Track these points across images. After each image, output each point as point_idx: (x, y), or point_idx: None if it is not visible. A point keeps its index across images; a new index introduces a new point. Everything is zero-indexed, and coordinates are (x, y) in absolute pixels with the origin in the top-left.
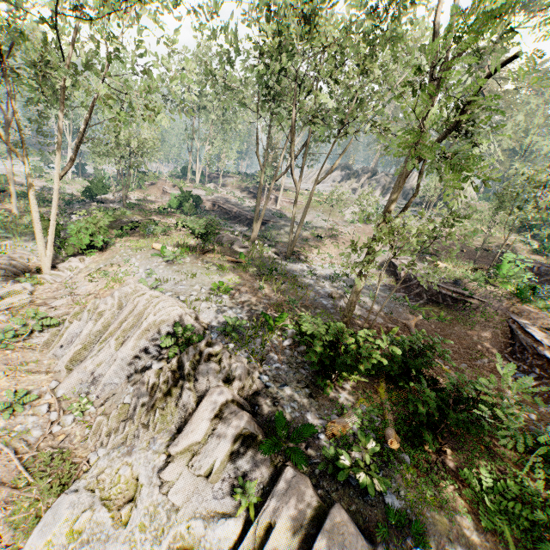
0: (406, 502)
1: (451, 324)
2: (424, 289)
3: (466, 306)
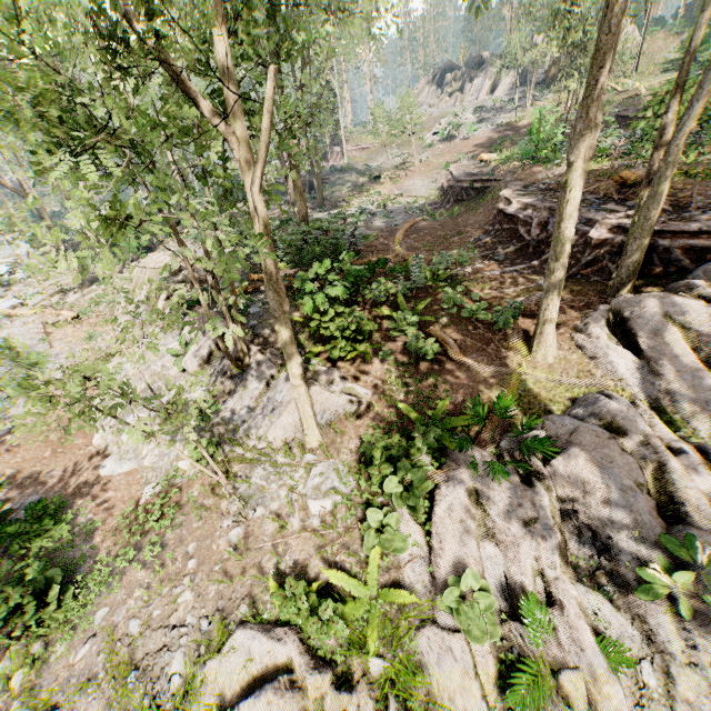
0: (265, 309)
1: (458, 216)
2: (452, 191)
3: (485, 193)
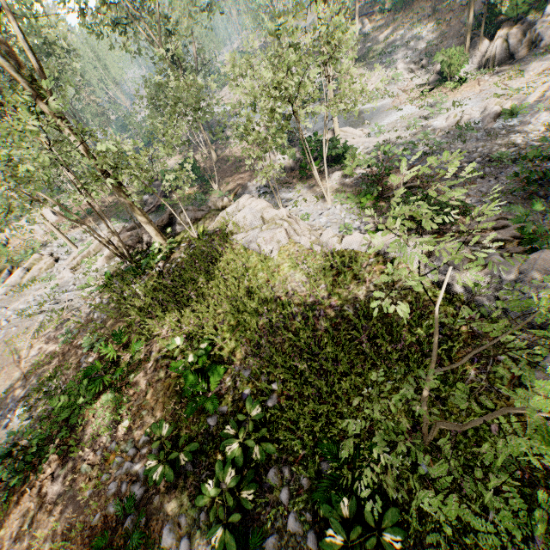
0: None
1: None
2: None
3: None
